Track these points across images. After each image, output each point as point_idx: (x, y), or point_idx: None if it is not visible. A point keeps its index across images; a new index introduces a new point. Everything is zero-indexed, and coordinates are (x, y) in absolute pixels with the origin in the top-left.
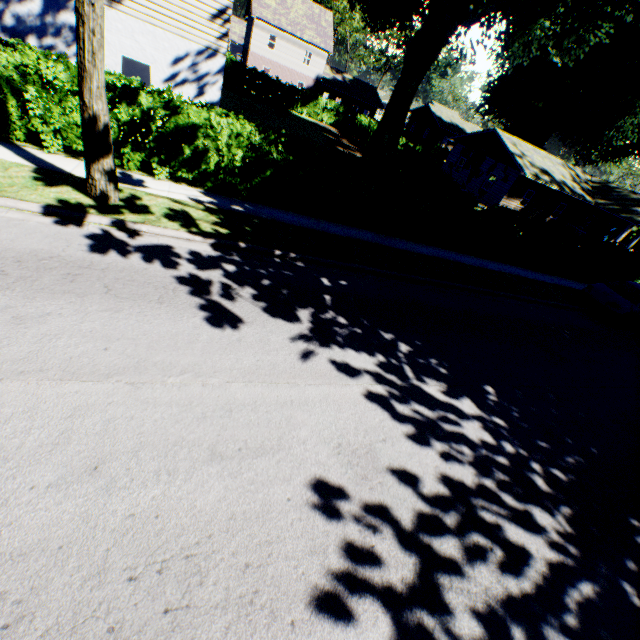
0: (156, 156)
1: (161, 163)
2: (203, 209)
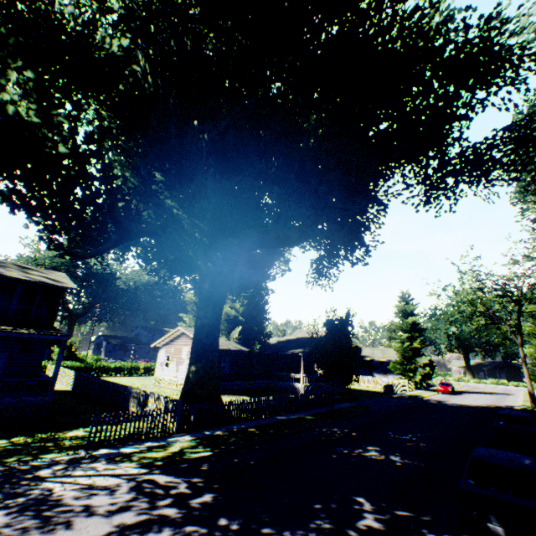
0: None
1: None
2: None
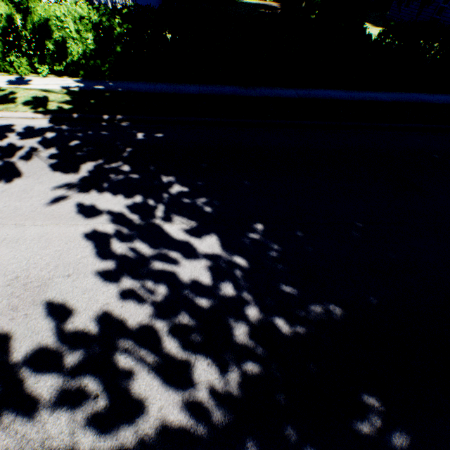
0: (36, 58)
1: (41, 63)
2: (65, 93)
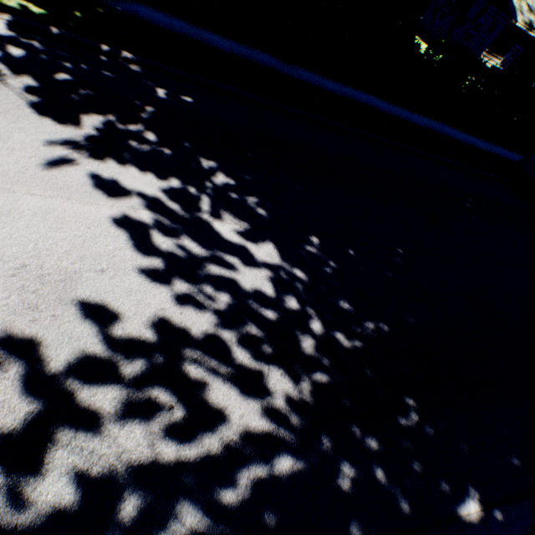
0: None
1: None
2: None
